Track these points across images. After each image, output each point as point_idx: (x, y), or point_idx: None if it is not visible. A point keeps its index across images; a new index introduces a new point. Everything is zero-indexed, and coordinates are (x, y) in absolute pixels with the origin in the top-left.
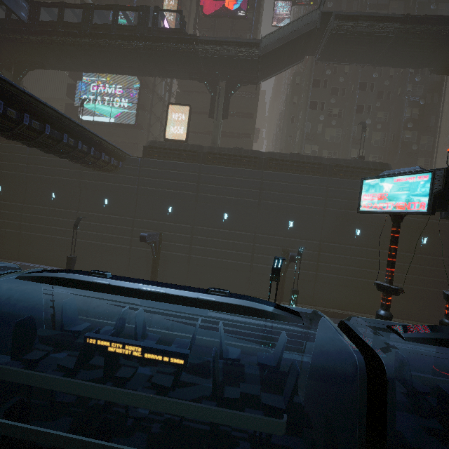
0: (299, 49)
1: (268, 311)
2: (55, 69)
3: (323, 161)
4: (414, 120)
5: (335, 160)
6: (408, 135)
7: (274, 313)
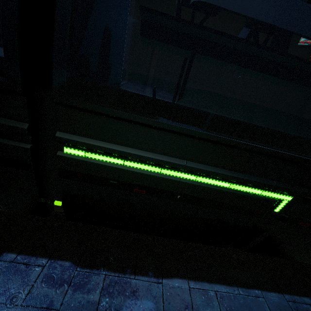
0: None
1: None
2: None
3: None
4: None
5: None
6: None
7: None
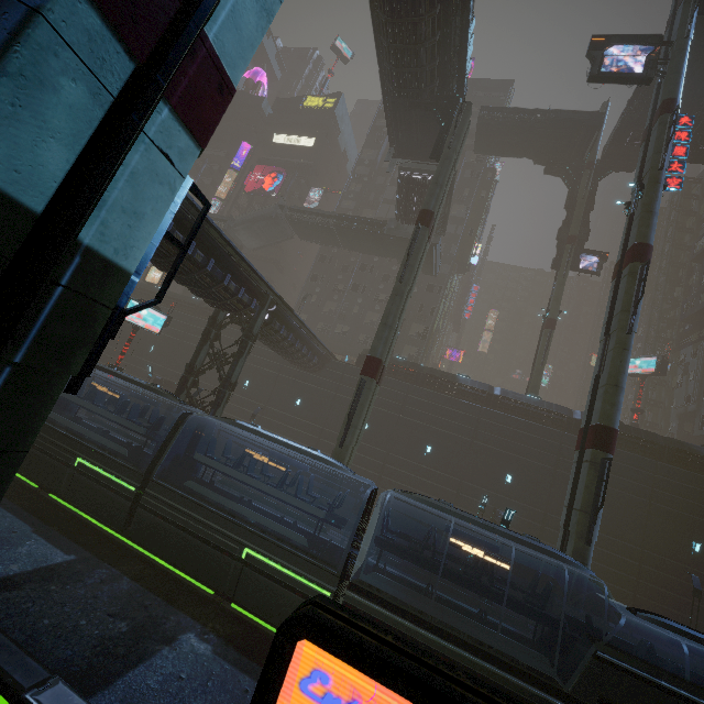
0: (276, 228)
1: None
2: None
3: None
4: None
5: None
6: None
7: None
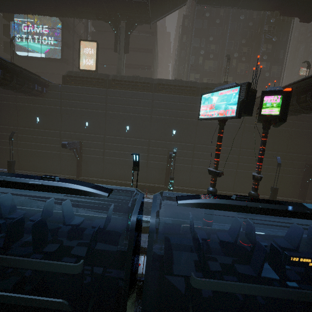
0: None
1: (82, 190)
2: None
3: (196, 85)
4: (268, 53)
5: (206, 84)
6: (263, 65)
7: (86, 191)
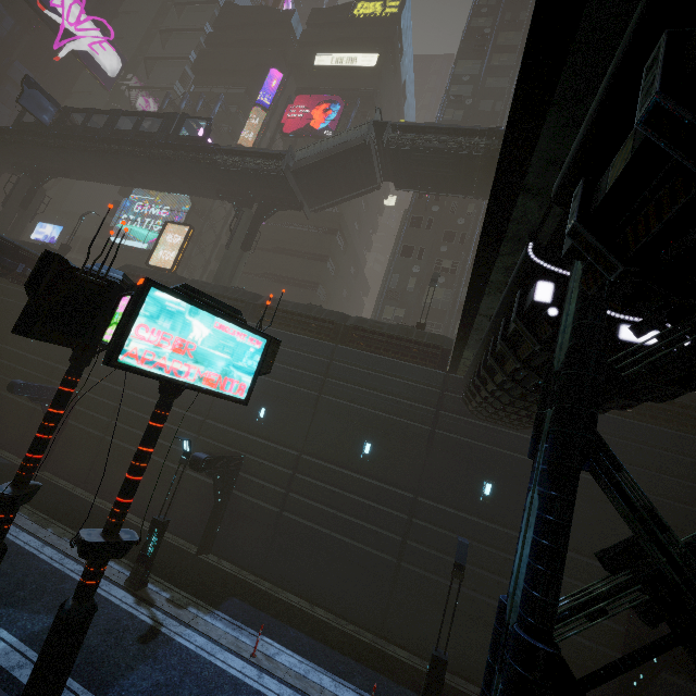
0: (360, 169)
1: None
2: (85, 179)
3: (338, 319)
4: None
5: (360, 320)
6: None
7: None
